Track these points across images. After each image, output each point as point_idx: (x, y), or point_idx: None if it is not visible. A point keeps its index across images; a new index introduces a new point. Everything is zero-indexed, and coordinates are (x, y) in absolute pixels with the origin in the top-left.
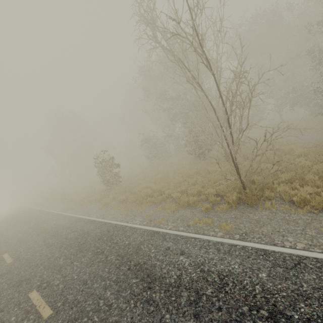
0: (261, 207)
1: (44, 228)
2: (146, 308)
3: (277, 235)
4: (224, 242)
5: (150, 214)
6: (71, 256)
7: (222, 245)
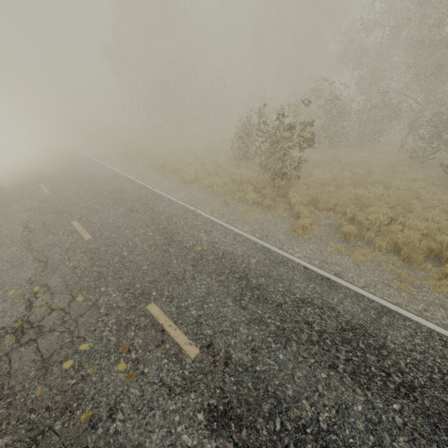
0: None
1: (196, 249)
2: None
3: None
4: None
5: None
6: (434, 447)
7: None
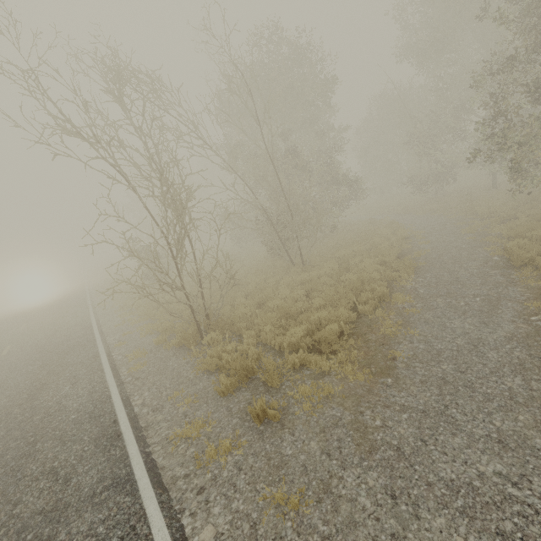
0: (189, 353)
1: (56, 325)
2: (2, 417)
3: (147, 388)
4: (107, 382)
5: (130, 332)
6: (31, 362)
7: (101, 384)
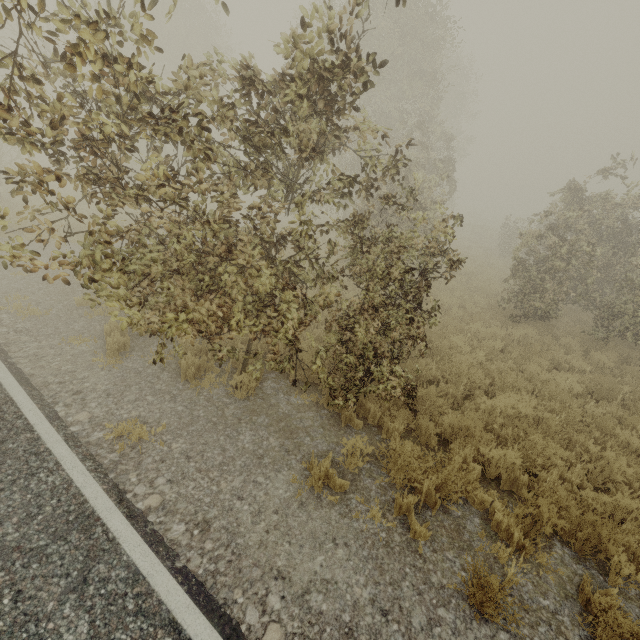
0: None
1: None
2: None
3: None
4: None
5: None
6: None
7: None
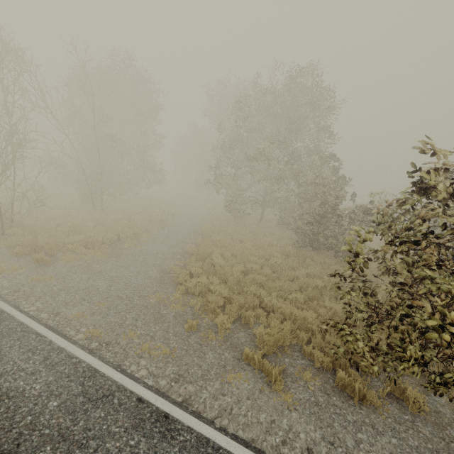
0: None
1: None
2: None
3: None
4: None
5: None
6: None
7: None
